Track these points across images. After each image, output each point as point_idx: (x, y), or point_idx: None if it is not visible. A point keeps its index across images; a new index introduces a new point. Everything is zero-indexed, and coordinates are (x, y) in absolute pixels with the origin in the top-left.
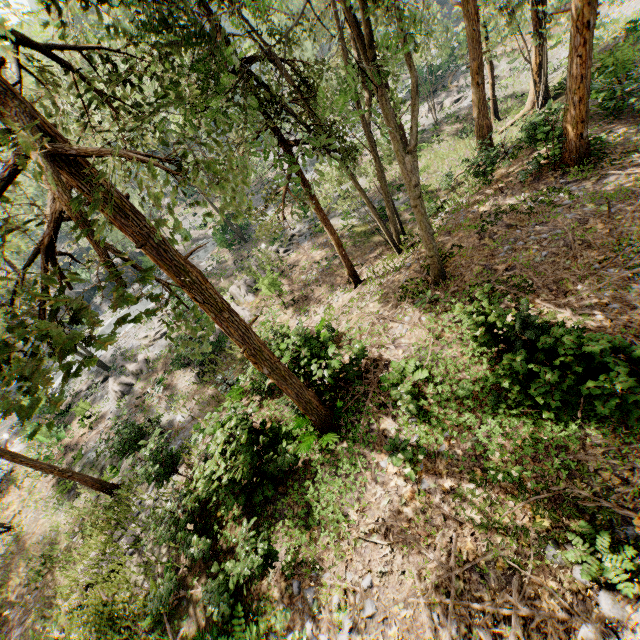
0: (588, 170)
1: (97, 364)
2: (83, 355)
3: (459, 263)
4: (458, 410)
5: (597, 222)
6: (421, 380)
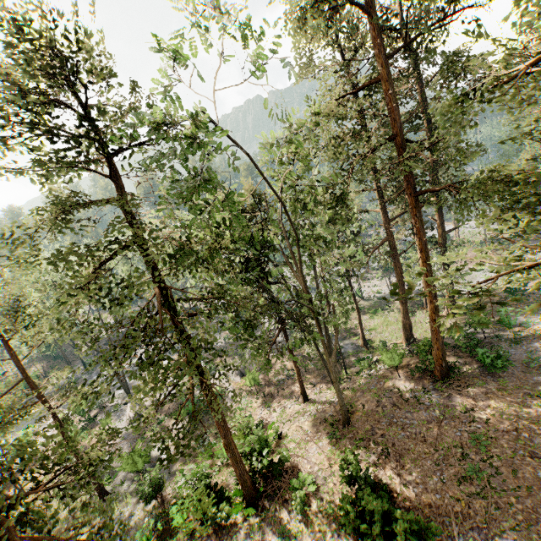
0: (445, 386)
1: (126, 390)
2: (121, 381)
3: (360, 418)
4: (323, 520)
5: (435, 425)
6: (312, 492)
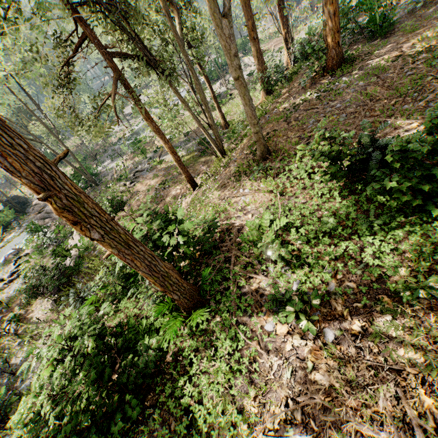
0: (348, 68)
1: None
2: None
3: (278, 140)
4: (330, 245)
5: (374, 87)
6: (280, 230)
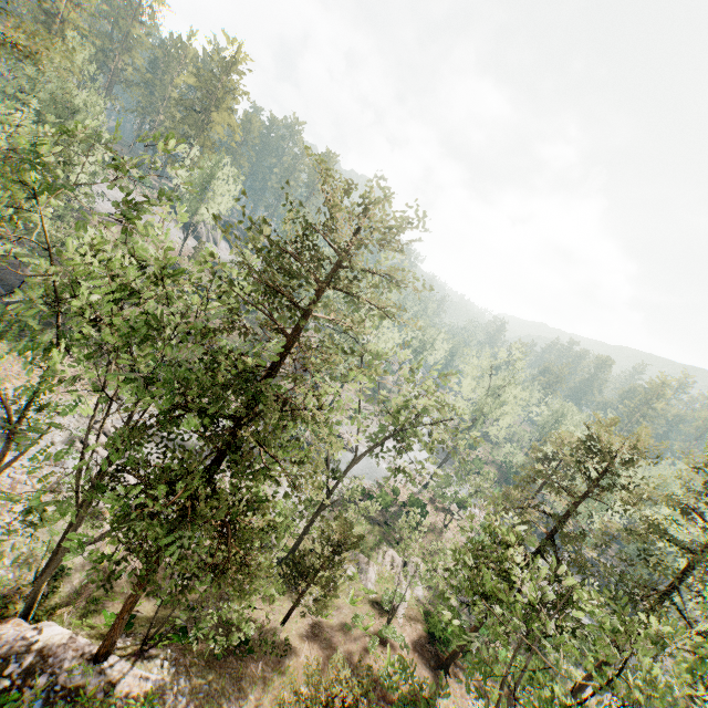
0: None
1: None
2: None
3: None
4: None
5: None
6: None
